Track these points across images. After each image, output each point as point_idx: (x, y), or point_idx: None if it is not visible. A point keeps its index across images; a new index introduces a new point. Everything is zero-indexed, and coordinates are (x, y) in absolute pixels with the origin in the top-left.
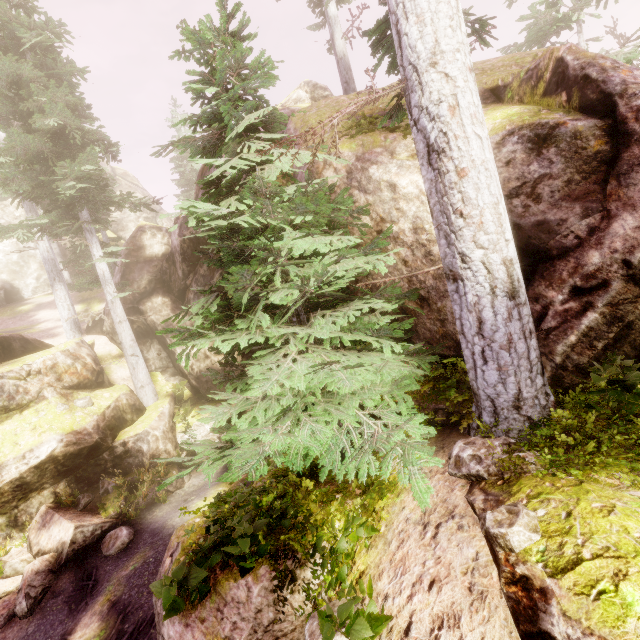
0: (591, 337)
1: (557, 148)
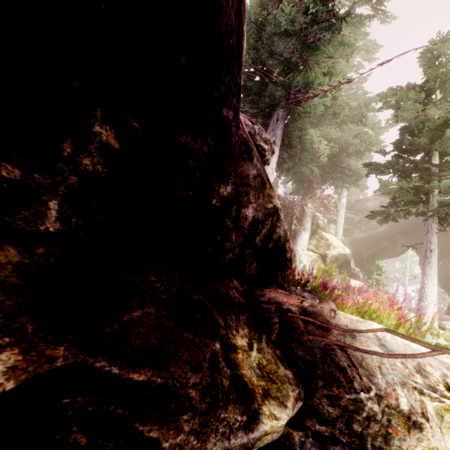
0: None
1: None
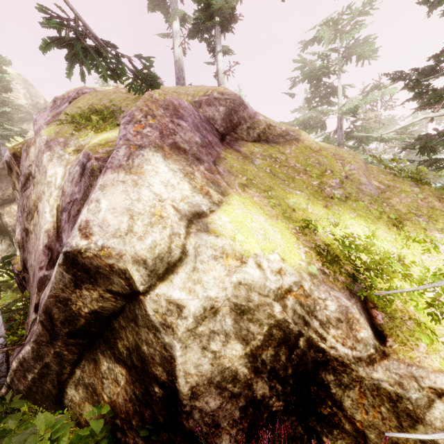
0: (25, 367)
1: (84, 179)
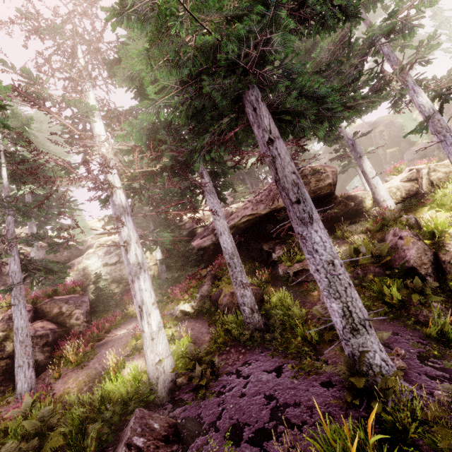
0: None
1: None
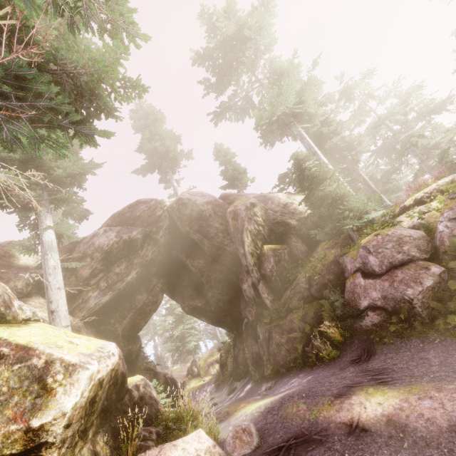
0: None
1: None
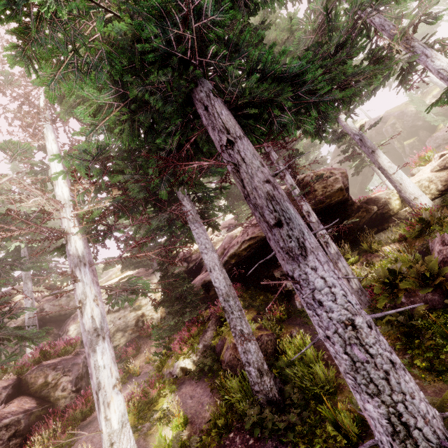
0: None
1: None
